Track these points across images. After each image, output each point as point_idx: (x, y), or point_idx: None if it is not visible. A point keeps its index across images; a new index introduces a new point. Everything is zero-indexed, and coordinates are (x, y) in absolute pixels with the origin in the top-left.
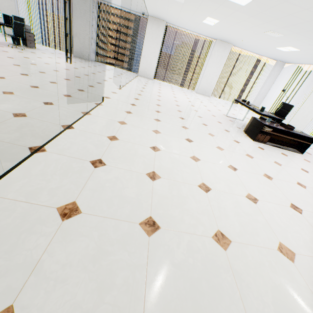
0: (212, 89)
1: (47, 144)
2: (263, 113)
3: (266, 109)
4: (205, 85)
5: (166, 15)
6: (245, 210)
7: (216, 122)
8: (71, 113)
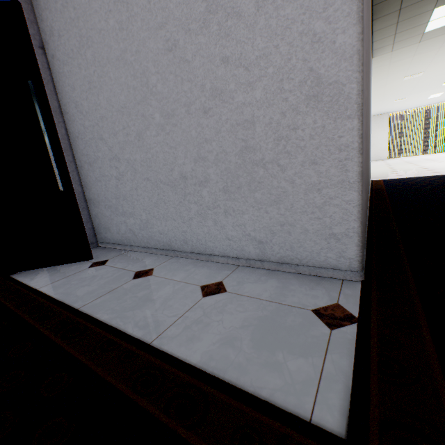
0: None
1: None
2: None
3: None
4: None
5: (388, 110)
6: None
7: None
8: None
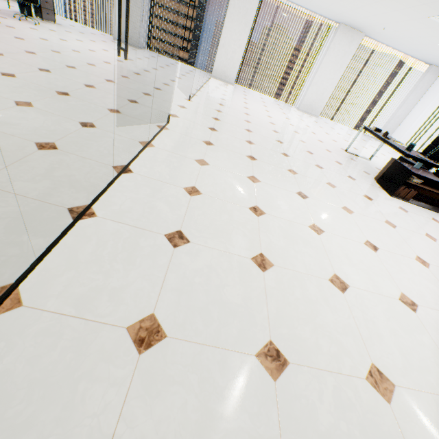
0: (323, 105)
1: (96, 202)
2: (411, 153)
3: (401, 141)
4: (313, 99)
5: None
6: (403, 325)
7: (334, 162)
8: (124, 143)
